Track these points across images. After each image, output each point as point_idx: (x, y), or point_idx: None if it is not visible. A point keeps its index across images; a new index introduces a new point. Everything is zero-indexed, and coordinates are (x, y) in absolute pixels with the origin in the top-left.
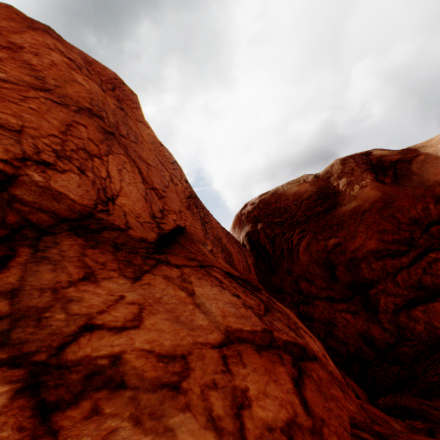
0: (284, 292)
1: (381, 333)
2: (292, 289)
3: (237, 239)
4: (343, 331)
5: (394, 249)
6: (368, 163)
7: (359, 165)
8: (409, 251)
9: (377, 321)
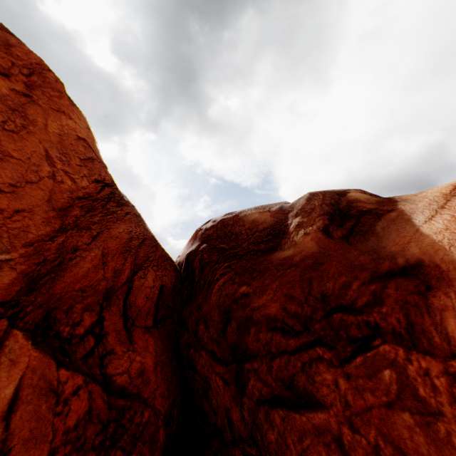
0: (186, 328)
1: (239, 421)
2: (192, 328)
3: (183, 255)
4: (216, 398)
5: (290, 325)
6: (334, 206)
7: (323, 205)
8: (301, 333)
9: (240, 403)
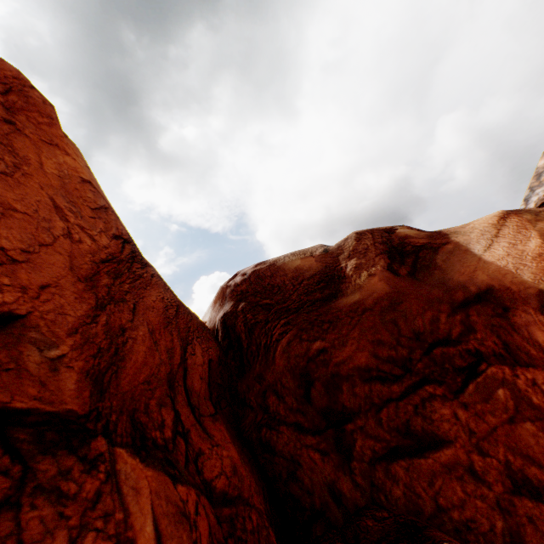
0: (248, 405)
1: (352, 490)
2: (258, 404)
3: (213, 320)
4: (309, 475)
5: (387, 371)
6: (388, 244)
7: (377, 244)
8: (404, 377)
9: (349, 470)
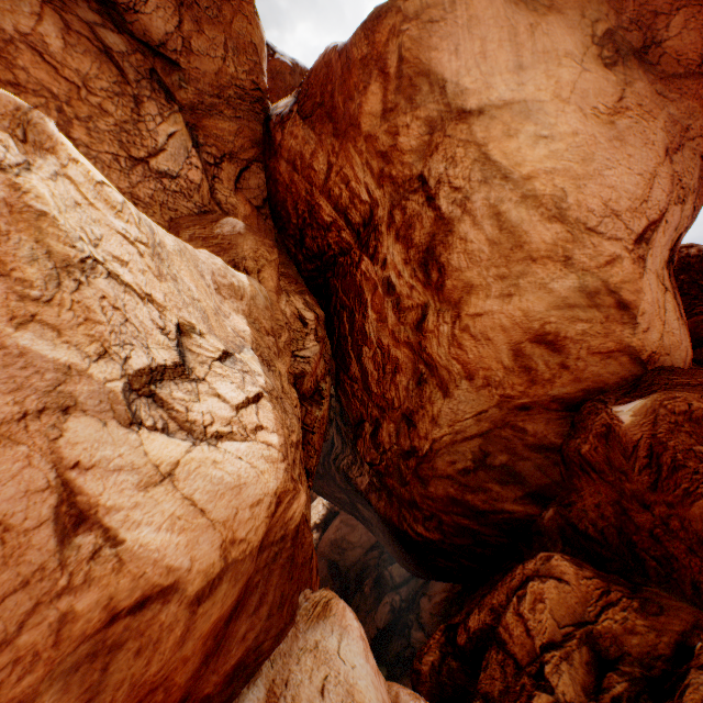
0: None
1: None
2: None
3: None
4: None
5: None
6: None
7: None
8: None
9: None
